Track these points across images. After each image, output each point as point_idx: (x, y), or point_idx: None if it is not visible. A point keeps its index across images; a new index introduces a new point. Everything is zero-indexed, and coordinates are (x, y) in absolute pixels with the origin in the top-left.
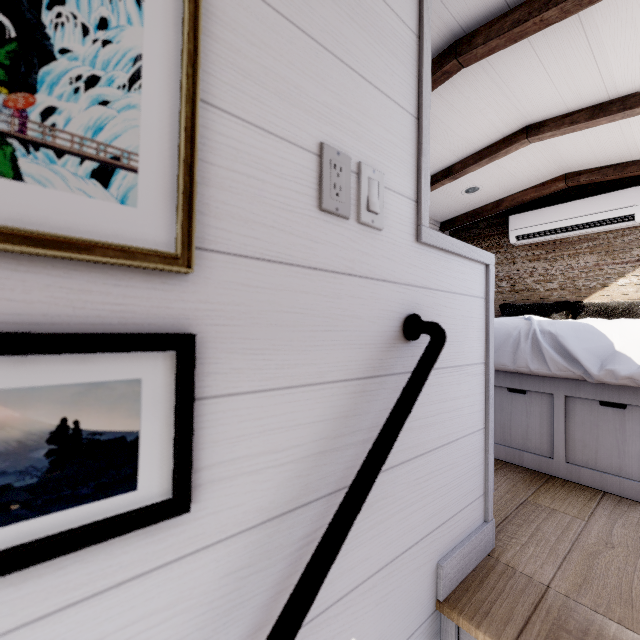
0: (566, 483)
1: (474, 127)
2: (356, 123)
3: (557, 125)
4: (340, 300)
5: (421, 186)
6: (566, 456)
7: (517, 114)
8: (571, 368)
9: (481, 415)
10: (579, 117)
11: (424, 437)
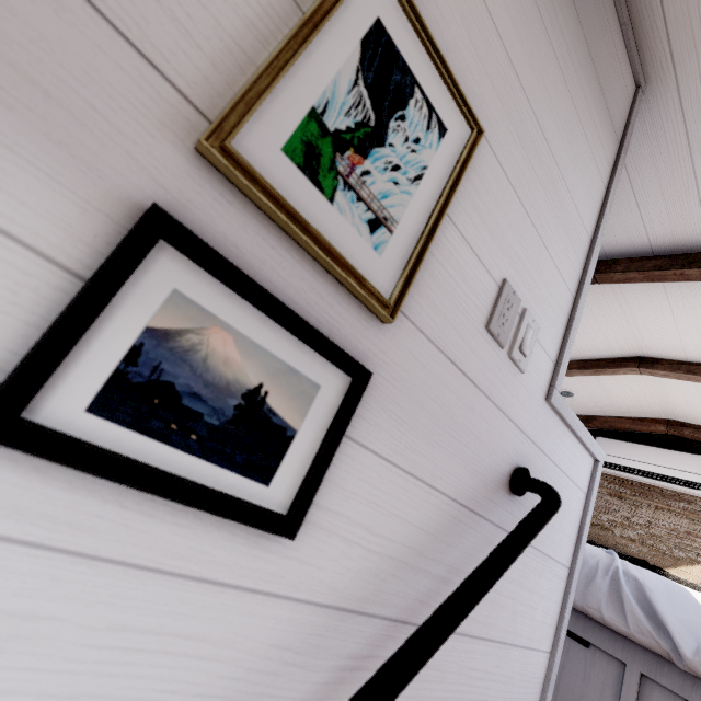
0: None
1: (588, 336)
2: (532, 278)
3: (672, 367)
4: (473, 415)
5: (564, 353)
6: None
7: (634, 342)
8: (656, 636)
9: (551, 633)
10: (697, 369)
11: (492, 617)
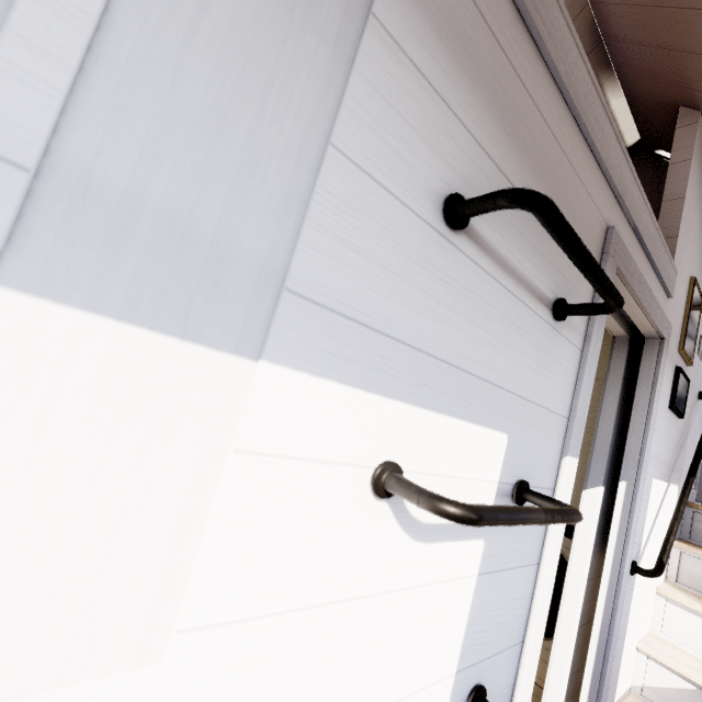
0: None
1: None
2: None
3: None
4: (694, 380)
5: None
6: None
7: None
8: None
9: None
10: None
11: (693, 437)
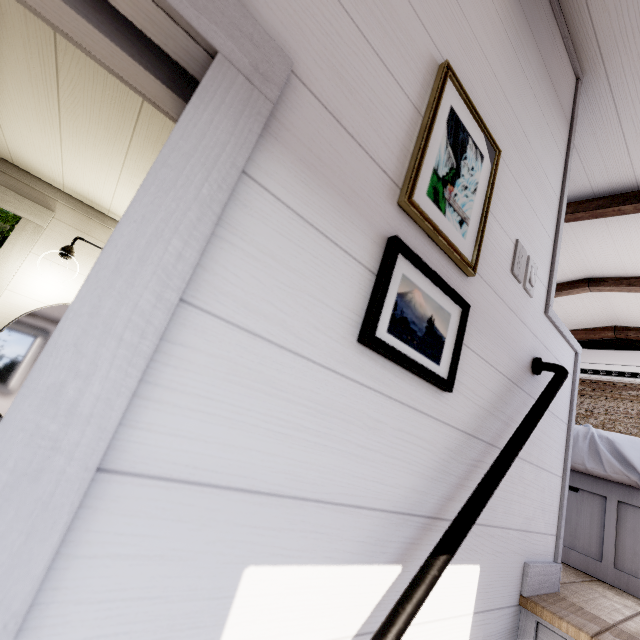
0: (614, 588)
1: None
2: (530, 235)
3: (616, 283)
4: (510, 326)
5: (552, 282)
6: (615, 562)
7: (583, 267)
8: (626, 472)
9: (561, 465)
10: (635, 282)
11: (531, 450)
